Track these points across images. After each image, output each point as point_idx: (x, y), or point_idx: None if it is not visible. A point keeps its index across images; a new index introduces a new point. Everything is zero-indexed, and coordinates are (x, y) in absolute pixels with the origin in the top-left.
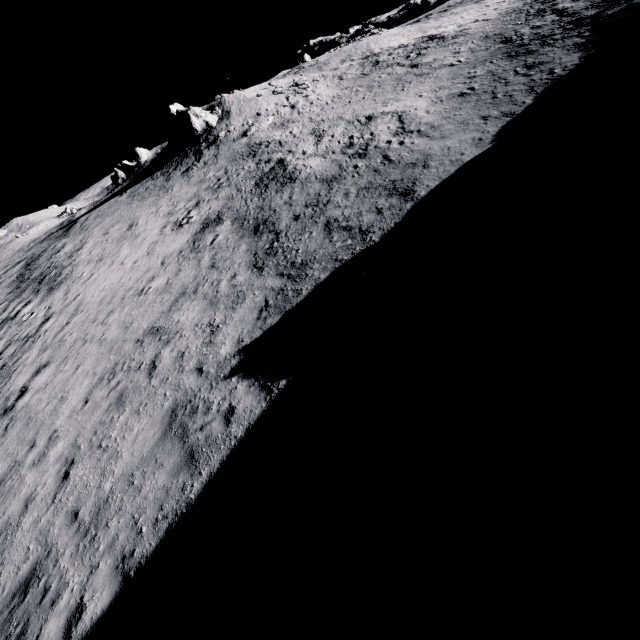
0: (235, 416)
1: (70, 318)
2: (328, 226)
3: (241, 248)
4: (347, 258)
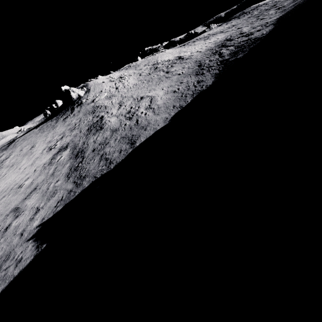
0: (20, 263)
1: None
2: (102, 157)
3: (67, 165)
4: (98, 176)
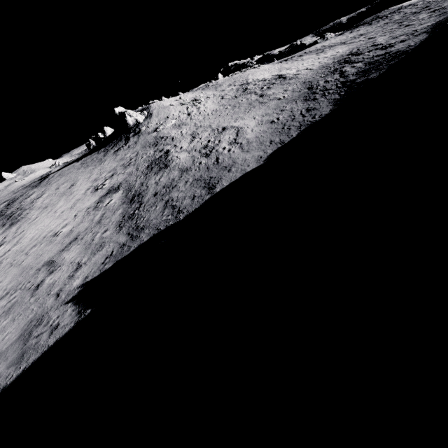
0: (56, 330)
1: (12, 247)
2: (167, 203)
3: (119, 211)
4: (162, 228)
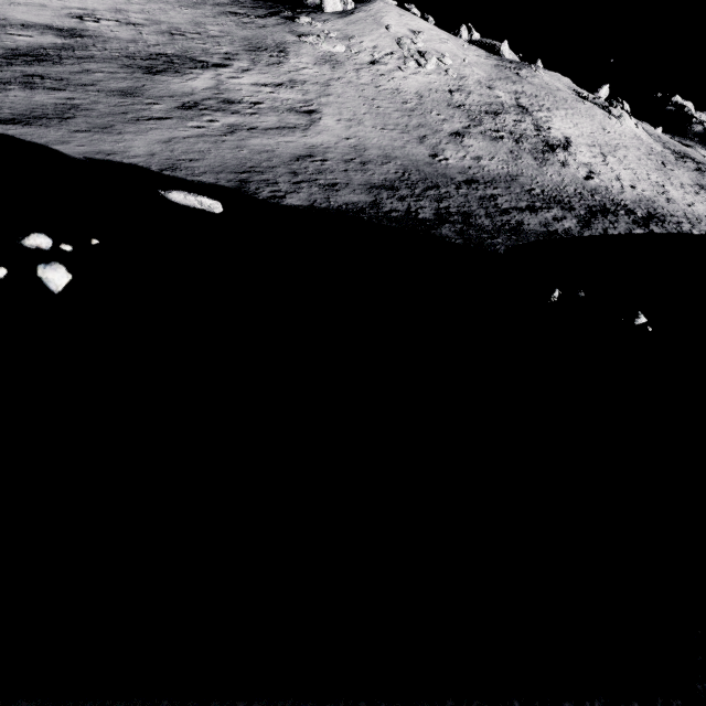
0: None
1: None
2: None
3: None
4: None
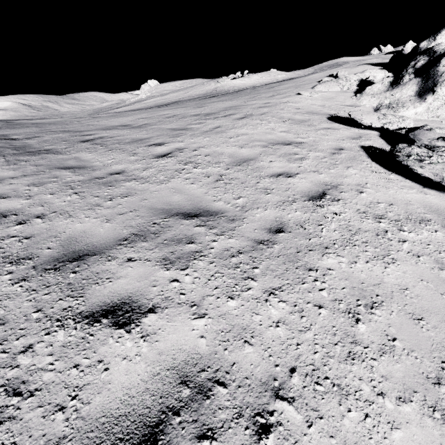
0: None
1: None
2: None
3: None
4: None
